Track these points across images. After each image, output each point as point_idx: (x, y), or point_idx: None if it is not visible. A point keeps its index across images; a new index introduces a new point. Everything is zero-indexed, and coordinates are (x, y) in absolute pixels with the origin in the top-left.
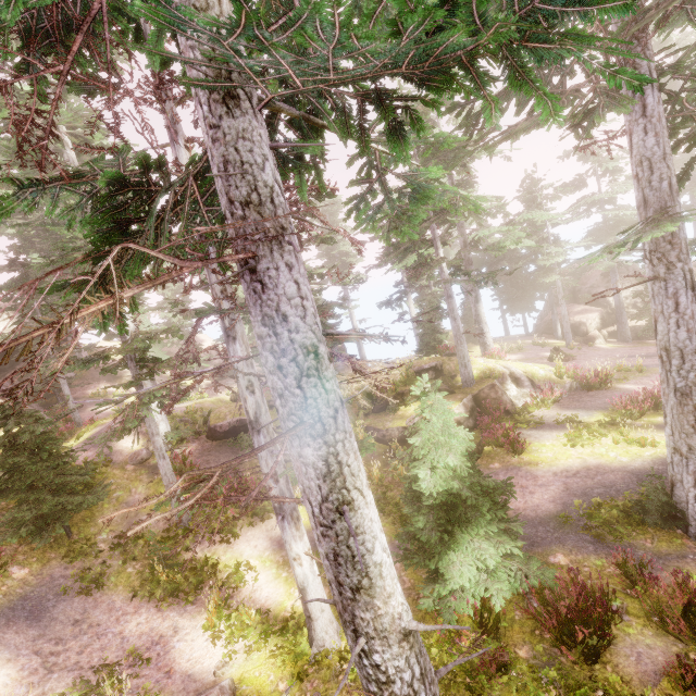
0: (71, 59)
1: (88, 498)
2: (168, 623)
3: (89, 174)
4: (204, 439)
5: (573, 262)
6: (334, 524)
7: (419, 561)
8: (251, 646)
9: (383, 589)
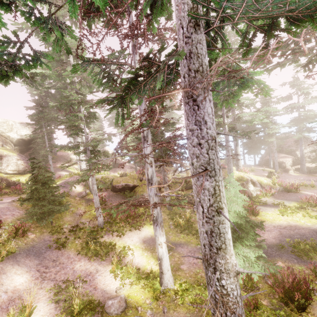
0: (125, 6)
1: (62, 208)
2: (93, 267)
3: (106, 60)
4: (110, 191)
5: (281, 133)
6: (213, 217)
7: None
8: (132, 282)
9: (230, 251)
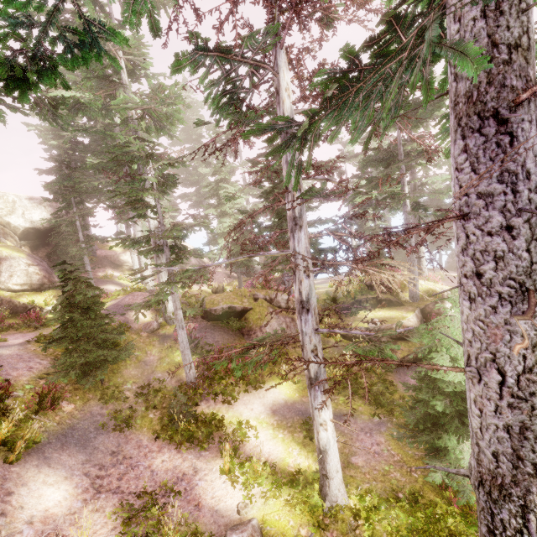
0: None
1: (122, 354)
2: (187, 464)
3: (233, 52)
4: (200, 319)
5: None
6: (532, 397)
7: (428, 440)
8: (267, 493)
9: None
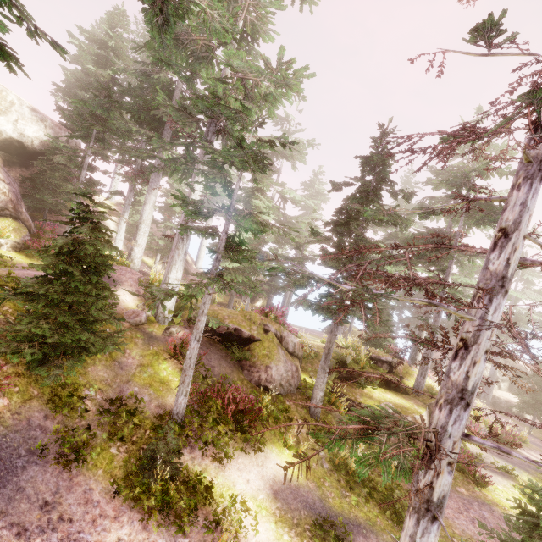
0: None
1: (108, 346)
2: None
3: None
4: None
5: None
6: None
7: None
8: None
9: None
